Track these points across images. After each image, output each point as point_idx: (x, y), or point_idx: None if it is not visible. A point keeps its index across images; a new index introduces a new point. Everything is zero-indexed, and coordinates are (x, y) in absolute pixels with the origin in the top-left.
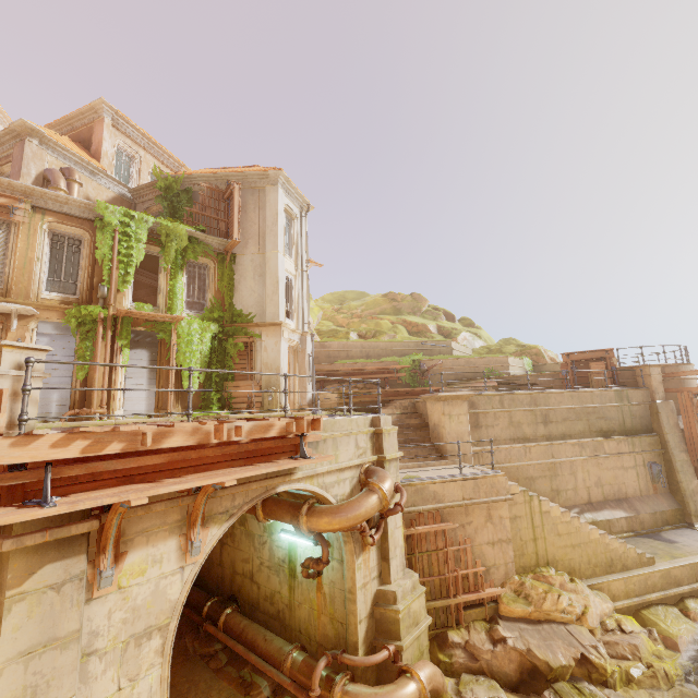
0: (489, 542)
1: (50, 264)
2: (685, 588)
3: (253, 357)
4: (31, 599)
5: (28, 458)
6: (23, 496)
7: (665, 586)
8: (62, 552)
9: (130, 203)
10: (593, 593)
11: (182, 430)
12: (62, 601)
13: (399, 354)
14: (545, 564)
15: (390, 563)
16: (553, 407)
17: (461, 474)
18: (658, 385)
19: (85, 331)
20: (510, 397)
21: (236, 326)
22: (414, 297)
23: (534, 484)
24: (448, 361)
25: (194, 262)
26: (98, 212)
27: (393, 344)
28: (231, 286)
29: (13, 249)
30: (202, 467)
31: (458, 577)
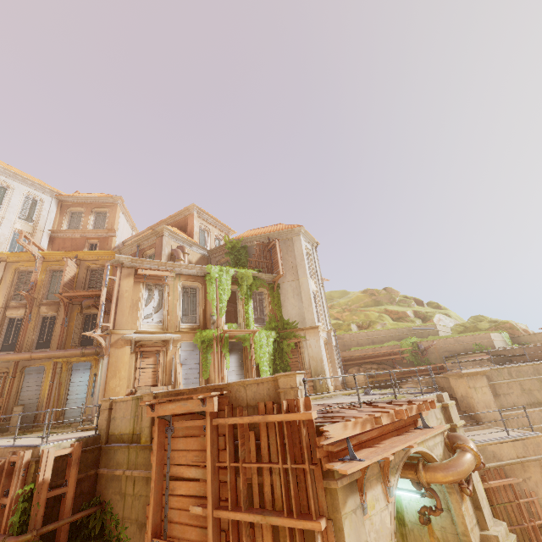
0: None
1: (183, 306)
2: None
3: (301, 352)
4: (348, 517)
5: (348, 434)
6: (334, 456)
7: None
8: (351, 490)
9: (207, 258)
10: None
11: (384, 414)
12: (358, 520)
13: (397, 339)
14: None
15: (483, 511)
16: None
17: (509, 436)
18: None
19: (205, 346)
20: (516, 369)
21: (287, 331)
22: (388, 290)
23: None
24: (440, 341)
25: (255, 291)
26: (207, 271)
27: (390, 331)
28: (280, 304)
29: (167, 300)
30: (382, 436)
31: (535, 527)
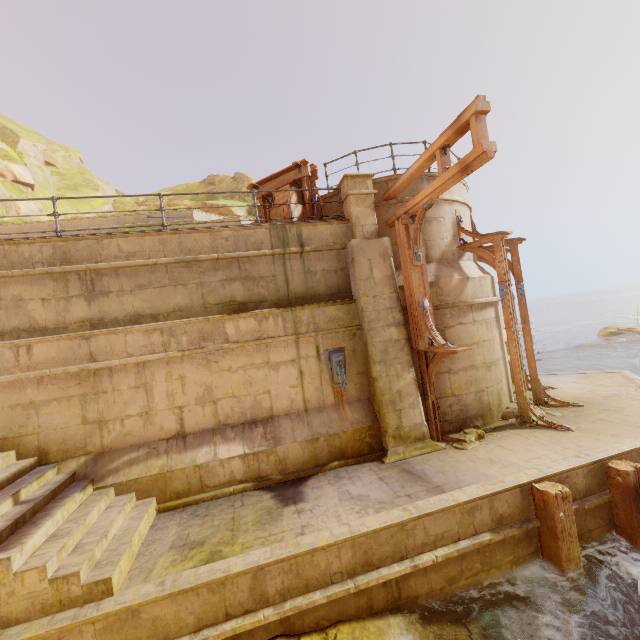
0: None
1: None
2: None
3: None
4: None
5: None
6: None
7: None
8: None
9: None
10: None
11: None
12: None
13: None
14: None
15: None
16: (105, 263)
17: None
18: (363, 212)
19: None
20: None
21: None
22: (236, 177)
23: (39, 415)
24: None
25: None
26: None
27: (100, 220)
28: None
29: None
30: None
31: None
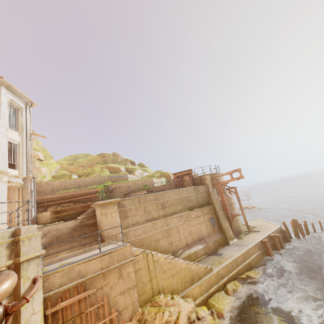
0: (121, 293)
1: None
2: (226, 278)
3: None
4: None
5: None
6: None
7: (218, 281)
8: None
9: None
10: (184, 301)
11: None
12: None
13: (98, 184)
14: (158, 293)
15: None
16: (166, 199)
17: (100, 252)
18: (209, 183)
19: None
20: (144, 198)
21: None
22: (114, 154)
23: (159, 243)
24: (124, 184)
25: None
26: None
27: (94, 178)
28: None
29: None
30: None
31: None
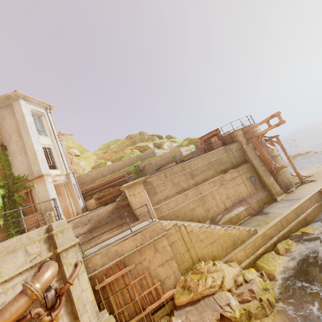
0: (159, 265)
1: None
2: (275, 238)
3: (33, 198)
4: None
5: None
6: None
7: (265, 242)
8: None
9: None
10: (228, 265)
11: None
12: None
13: (130, 165)
14: (198, 261)
15: (81, 319)
16: (193, 168)
17: (132, 232)
18: (242, 138)
19: None
20: (170, 171)
21: (17, 185)
22: (140, 133)
23: (195, 211)
24: (152, 160)
25: None
26: None
27: (125, 161)
28: (8, 164)
29: None
30: None
31: (143, 297)
